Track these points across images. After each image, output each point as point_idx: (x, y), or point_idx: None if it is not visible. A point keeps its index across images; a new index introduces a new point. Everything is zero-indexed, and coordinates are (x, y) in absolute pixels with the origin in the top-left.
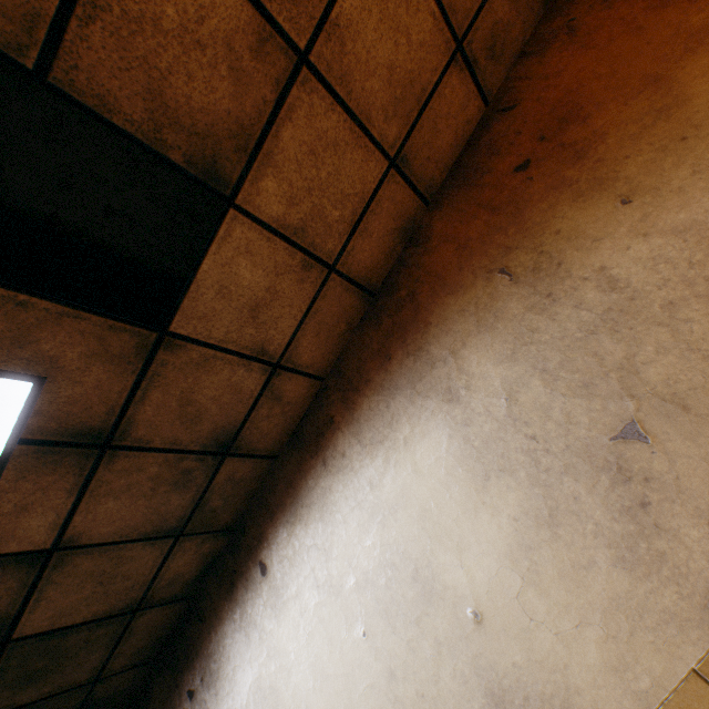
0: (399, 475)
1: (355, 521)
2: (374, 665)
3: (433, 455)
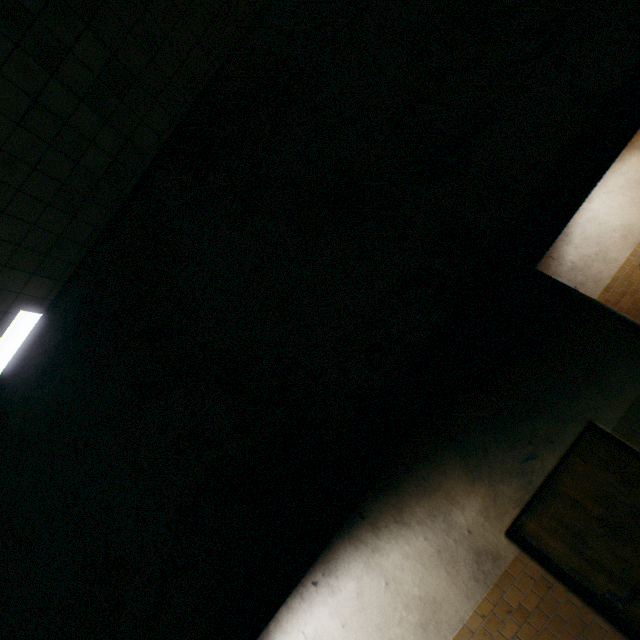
0: (627, 166)
1: (614, 178)
2: (626, 200)
3: (636, 161)
